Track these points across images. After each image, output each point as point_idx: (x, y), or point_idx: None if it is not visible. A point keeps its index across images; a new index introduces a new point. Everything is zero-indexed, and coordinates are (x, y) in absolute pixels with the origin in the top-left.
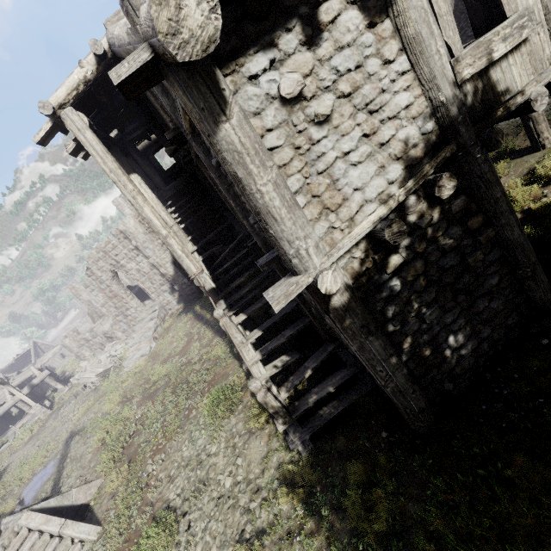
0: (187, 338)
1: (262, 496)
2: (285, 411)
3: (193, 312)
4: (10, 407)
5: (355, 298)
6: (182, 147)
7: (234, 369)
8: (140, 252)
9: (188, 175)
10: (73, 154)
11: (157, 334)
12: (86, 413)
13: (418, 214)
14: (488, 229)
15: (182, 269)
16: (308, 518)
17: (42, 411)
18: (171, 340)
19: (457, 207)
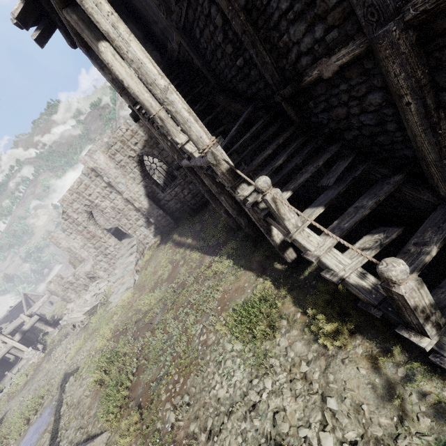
0: (171, 265)
1: None
2: (438, 312)
3: (172, 241)
4: (4, 355)
5: None
6: (162, 3)
7: (250, 281)
8: (113, 189)
9: (164, 68)
10: (22, 22)
11: (138, 267)
12: (78, 352)
13: None
14: None
15: (156, 201)
16: None
17: (35, 354)
18: (155, 270)
19: None
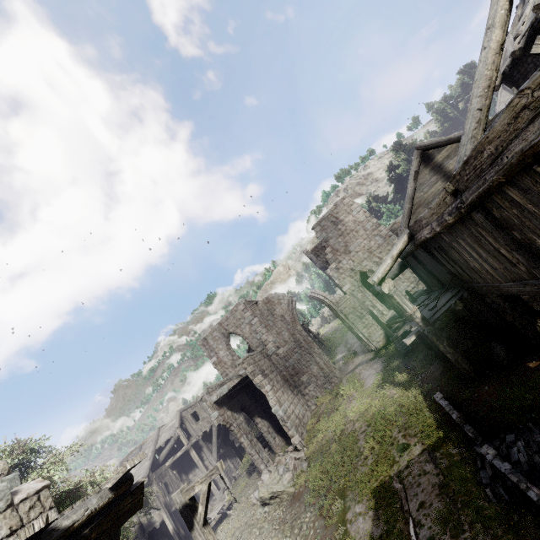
0: None
1: None
2: None
3: None
4: None
5: None
6: None
7: None
8: None
9: None
10: None
11: None
12: None
13: None
14: None
15: None
16: None
17: None
18: None
19: None
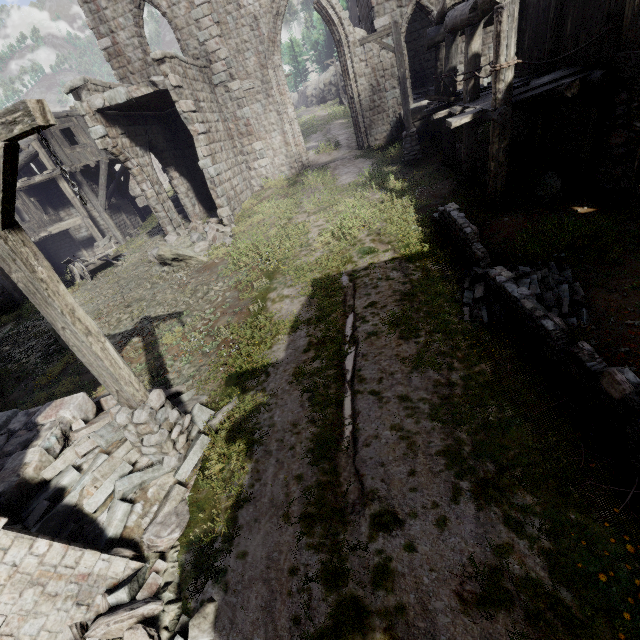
0: None
1: None
2: None
3: None
4: None
5: None
6: None
7: None
8: None
9: None
10: None
11: None
12: None
13: None
14: None
15: None
16: None
17: None
18: None
19: None
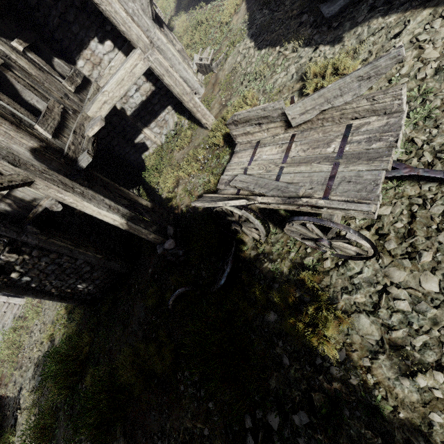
0: None
1: (62, 307)
2: None
3: None
4: None
5: (3, 288)
6: None
7: None
8: None
9: None
10: None
11: None
12: None
13: (15, 259)
14: (64, 257)
15: None
16: (67, 321)
17: None
18: None
19: (35, 254)
